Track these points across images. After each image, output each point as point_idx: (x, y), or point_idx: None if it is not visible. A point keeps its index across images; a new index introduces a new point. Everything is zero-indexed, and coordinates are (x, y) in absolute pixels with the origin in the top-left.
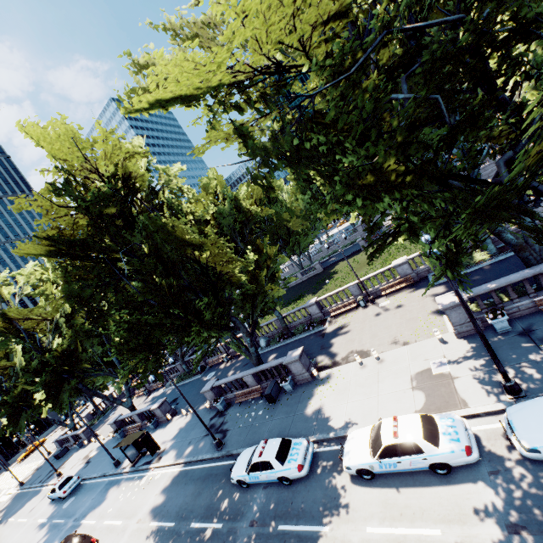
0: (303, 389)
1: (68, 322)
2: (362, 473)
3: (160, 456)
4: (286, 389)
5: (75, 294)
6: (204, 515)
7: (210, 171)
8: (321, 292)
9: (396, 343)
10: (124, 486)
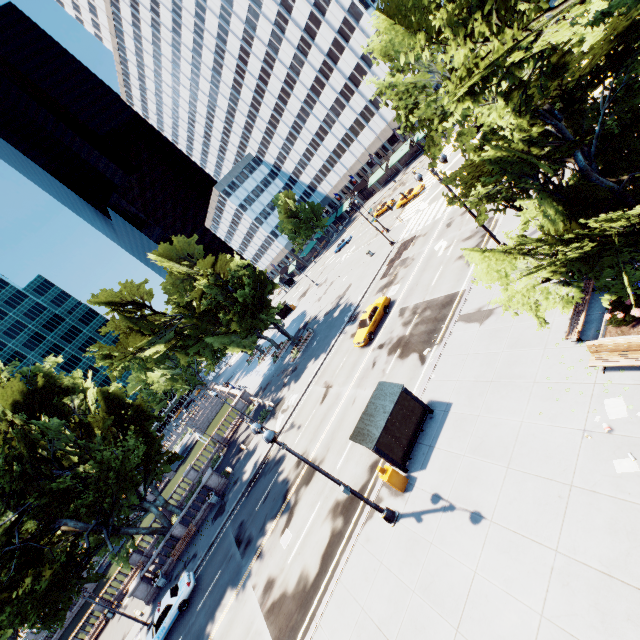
0: None
1: None
2: None
3: None
4: None
5: None
6: None
7: None
8: (92, 620)
9: (124, 638)
10: None
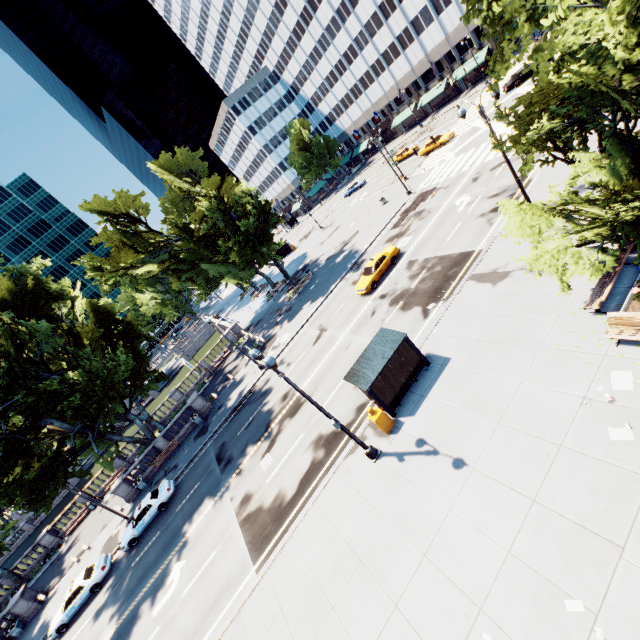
0: (33, 620)
1: None
2: (61, 630)
3: None
4: (16, 635)
5: None
6: None
7: None
8: (74, 509)
9: (104, 527)
10: None
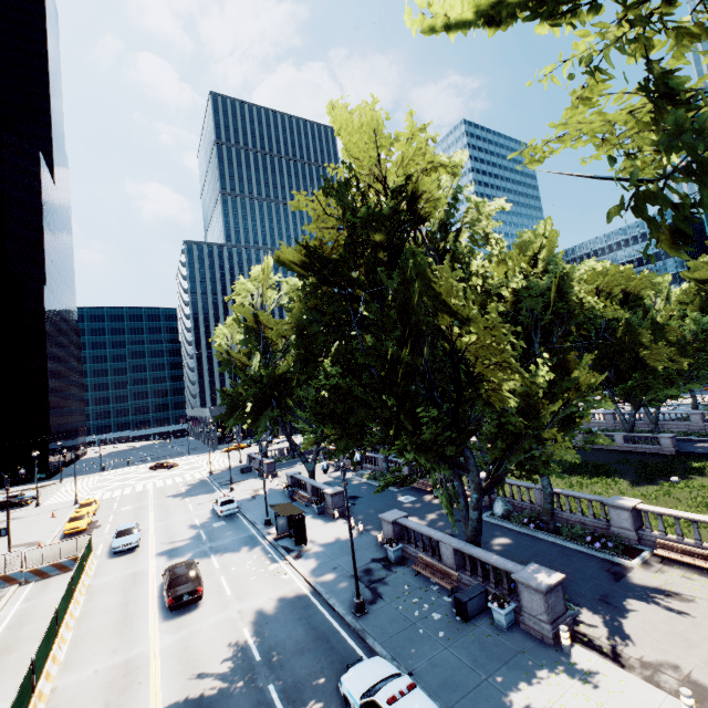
0: (525, 644)
1: (300, 349)
2: None
3: (301, 554)
4: (494, 618)
5: (303, 322)
6: (287, 689)
7: (544, 223)
8: (652, 490)
9: None
10: (257, 554)
